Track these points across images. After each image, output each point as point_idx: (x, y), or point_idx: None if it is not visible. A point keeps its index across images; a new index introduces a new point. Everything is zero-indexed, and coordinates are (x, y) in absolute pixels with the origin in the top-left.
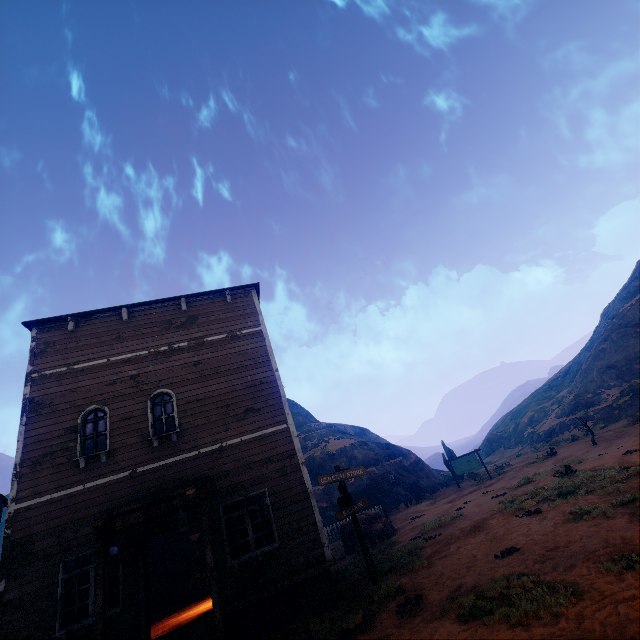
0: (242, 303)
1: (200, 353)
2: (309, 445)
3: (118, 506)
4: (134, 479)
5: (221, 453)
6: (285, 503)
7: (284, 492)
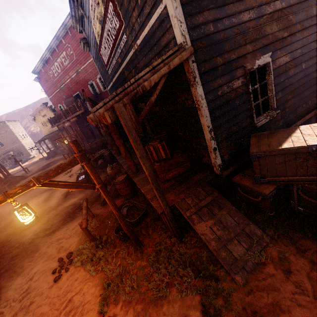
0: (5, 125)
1: (2, 135)
2: None
3: (2, 154)
4: (2, 152)
5: (13, 147)
6: (24, 151)
7: (24, 150)
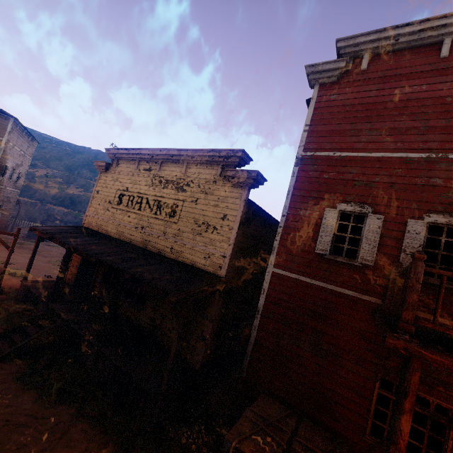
0: (1, 122)
1: None
2: (91, 190)
3: None
4: None
5: None
6: None
7: None
